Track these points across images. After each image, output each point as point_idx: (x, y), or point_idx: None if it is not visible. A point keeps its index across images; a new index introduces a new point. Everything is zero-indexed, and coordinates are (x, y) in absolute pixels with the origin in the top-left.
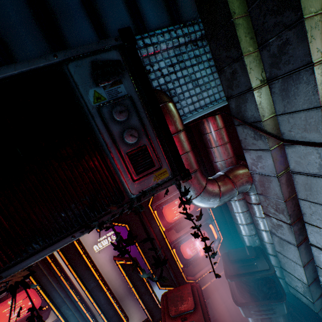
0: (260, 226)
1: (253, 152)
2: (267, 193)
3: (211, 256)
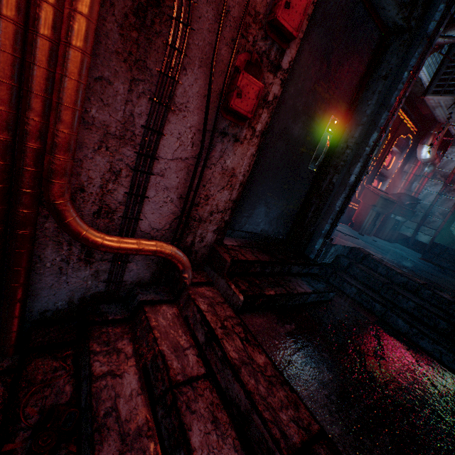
0: (415, 189)
1: None
2: (444, 168)
3: None
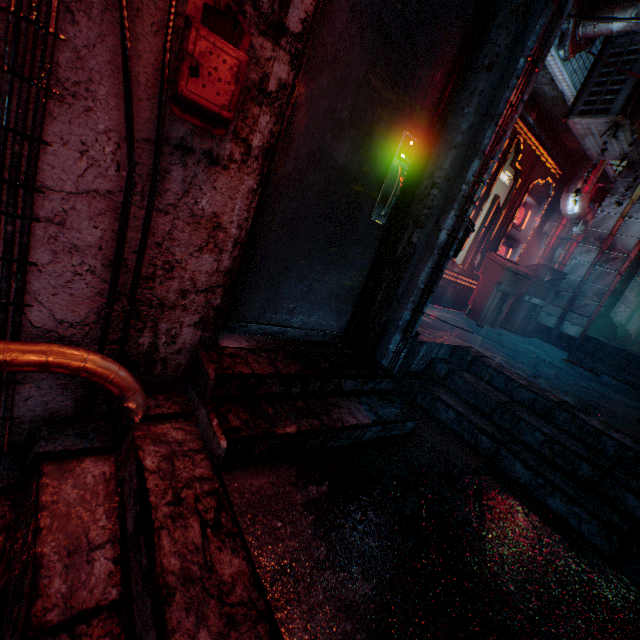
0: (559, 259)
1: (615, 198)
2: (599, 227)
3: (623, 199)
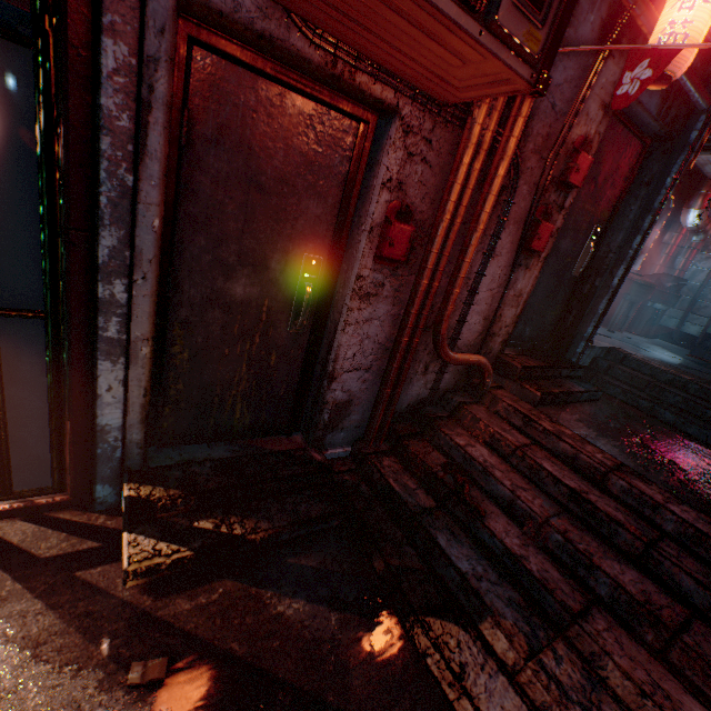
0: (679, 266)
1: None
2: None
3: None
